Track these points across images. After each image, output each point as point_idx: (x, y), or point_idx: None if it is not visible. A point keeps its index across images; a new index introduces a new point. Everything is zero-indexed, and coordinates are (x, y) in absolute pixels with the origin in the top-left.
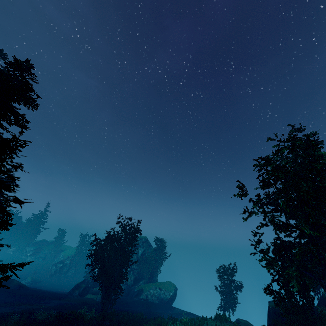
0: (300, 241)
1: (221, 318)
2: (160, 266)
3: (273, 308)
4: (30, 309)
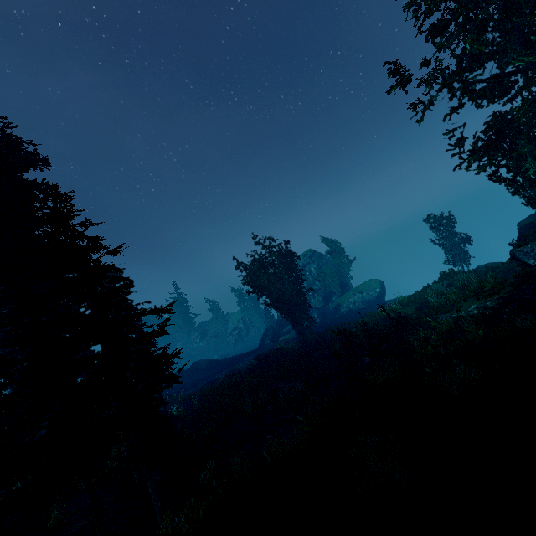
0: (530, 93)
1: (448, 276)
2: (347, 270)
3: (525, 226)
4: (232, 370)
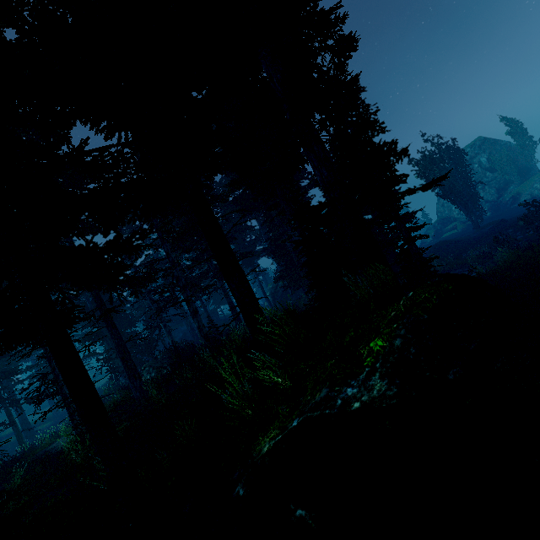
0: None
1: None
2: (532, 152)
3: None
4: None
